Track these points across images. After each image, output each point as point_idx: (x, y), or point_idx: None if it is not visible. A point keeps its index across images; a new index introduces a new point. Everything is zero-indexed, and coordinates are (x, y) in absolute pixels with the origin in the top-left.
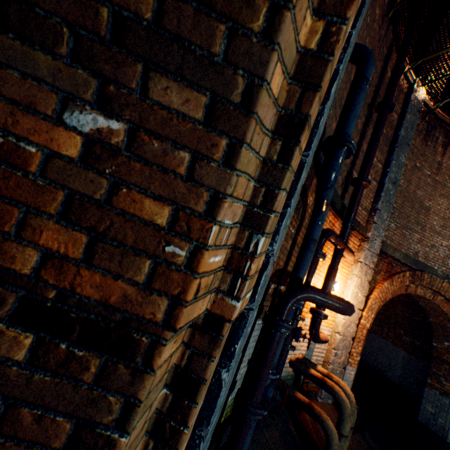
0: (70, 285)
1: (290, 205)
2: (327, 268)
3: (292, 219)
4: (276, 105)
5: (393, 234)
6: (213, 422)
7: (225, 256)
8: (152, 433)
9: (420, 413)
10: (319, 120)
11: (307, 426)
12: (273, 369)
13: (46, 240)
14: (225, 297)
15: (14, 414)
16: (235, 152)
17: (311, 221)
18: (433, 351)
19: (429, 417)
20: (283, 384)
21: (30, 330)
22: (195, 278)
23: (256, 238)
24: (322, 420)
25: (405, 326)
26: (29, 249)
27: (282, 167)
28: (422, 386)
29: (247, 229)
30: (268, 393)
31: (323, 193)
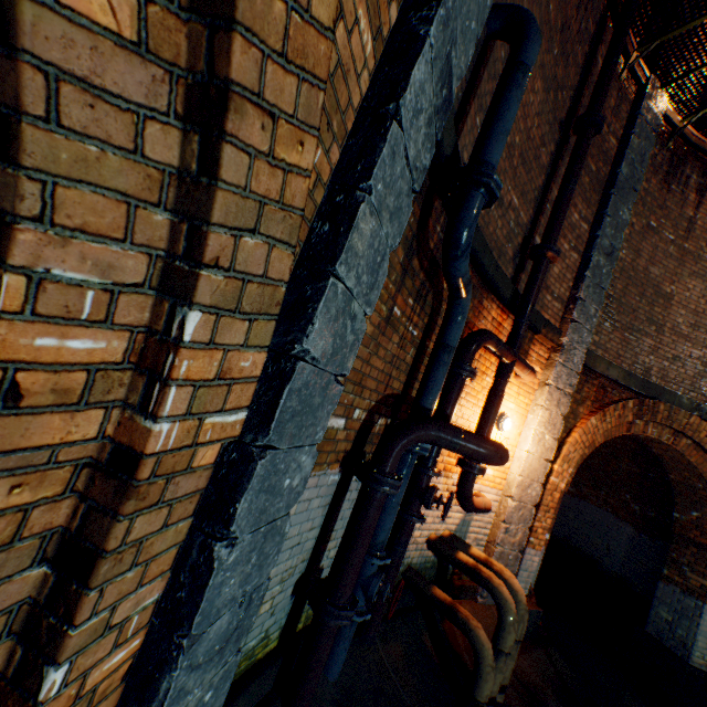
0: None
1: (339, 276)
2: (487, 395)
3: (412, 312)
4: (154, 59)
5: (608, 340)
6: (217, 625)
7: (129, 346)
8: (23, 636)
9: (650, 621)
10: (389, 127)
11: (454, 638)
12: (381, 551)
13: None
14: (136, 415)
15: None
16: (13, 134)
17: (446, 315)
18: (674, 525)
19: (664, 627)
20: (415, 576)
21: None
22: None
23: (181, 313)
24: (469, 630)
25: (633, 488)
26: None
27: (208, 184)
28: (656, 580)
29: (168, 299)
30: (372, 587)
31: (450, 266)
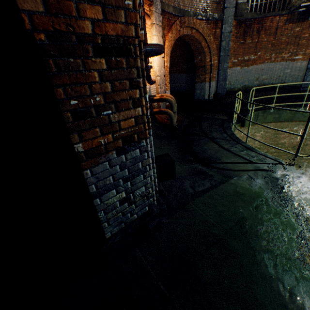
0: (105, 33)
1: None
2: None
3: None
4: None
5: None
6: None
7: None
8: None
9: (195, 96)
10: None
11: (161, 121)
12: None
13: (89, 15)
14: None
15: (114, 85)
16: None
17: None
18: (195, 65)
19: (198, 95)
20: None
21: (102, 58)
22: (138, 13)
23: None
24: (166, 112)
25: (182, 60)
26: (86, 22)
27: None
28: (194, 85)
29: None
30: None
31: None
